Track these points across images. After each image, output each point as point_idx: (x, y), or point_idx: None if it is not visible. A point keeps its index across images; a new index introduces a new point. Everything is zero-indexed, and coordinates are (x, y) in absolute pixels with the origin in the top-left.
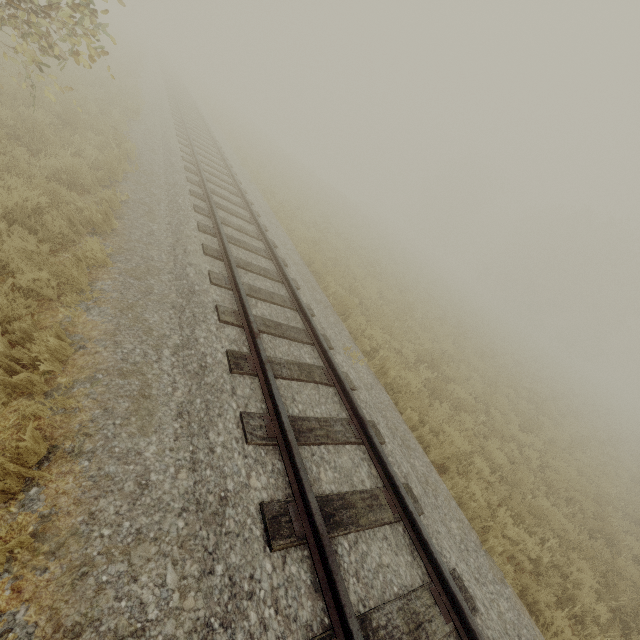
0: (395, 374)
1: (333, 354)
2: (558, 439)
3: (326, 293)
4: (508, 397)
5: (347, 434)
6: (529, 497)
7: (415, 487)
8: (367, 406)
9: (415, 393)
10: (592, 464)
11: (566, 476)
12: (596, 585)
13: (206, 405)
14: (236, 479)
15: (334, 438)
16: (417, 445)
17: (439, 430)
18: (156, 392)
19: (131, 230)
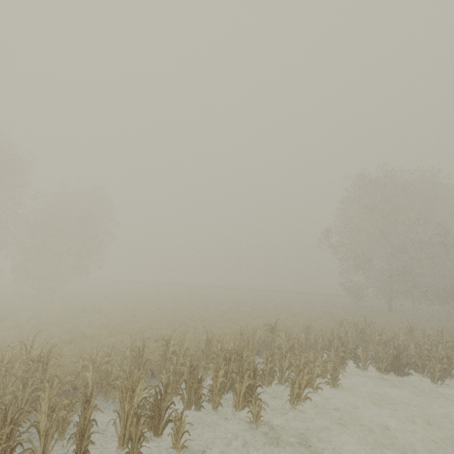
0: None
1: None
2: None
3: None
4: None
5: None
6: None
7: None
8: None
9: None
10: None
11: None
12: None
13: None
14: None
15: None
16: None
17: None
18: None
19: None
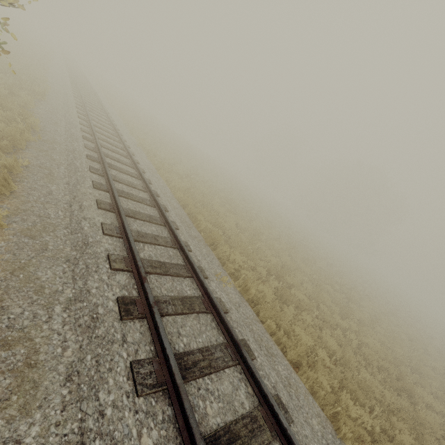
0: (255, 291)
1: (208, 282)
2: (364, 319)
3: (198, 229)
4: (328, 292)
5: (226, 358)
6: (356, 373)
7: (283, 395)
8: (238, 325)
9: (270, 302)
10: (386, 333)
11: (375, 349)
12: (412, 441)
13: (96, 361)
14: (127, 444)
15: (215, 366)
16: (278, 350)
17: (290, 331)
18: (44, 357)
19: (30, 191)
